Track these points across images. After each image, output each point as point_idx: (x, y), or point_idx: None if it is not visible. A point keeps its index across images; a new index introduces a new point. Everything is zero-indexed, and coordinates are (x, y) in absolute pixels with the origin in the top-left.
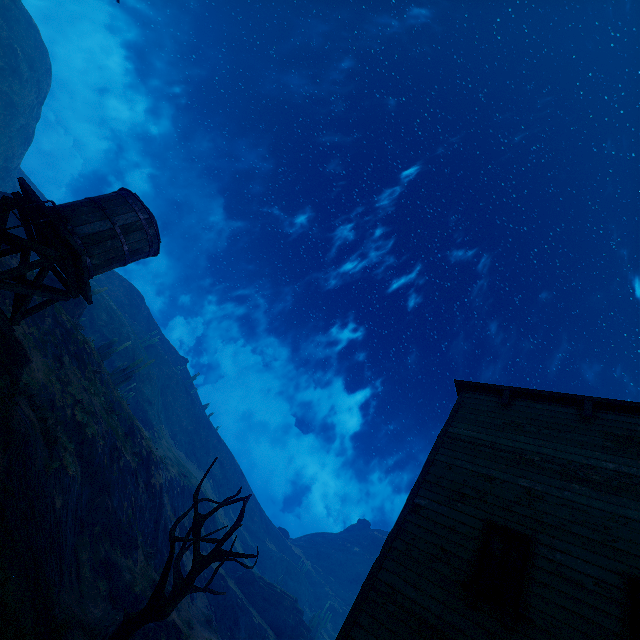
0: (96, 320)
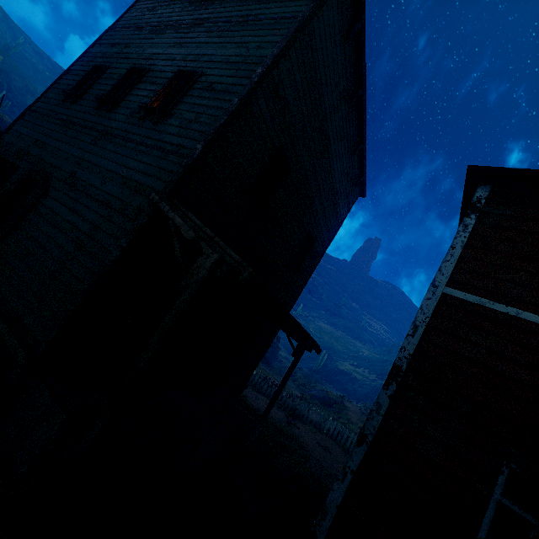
0: None
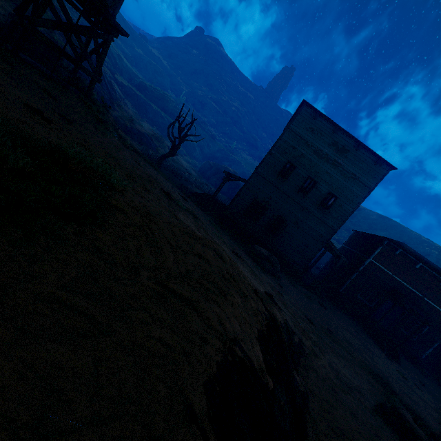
0: None
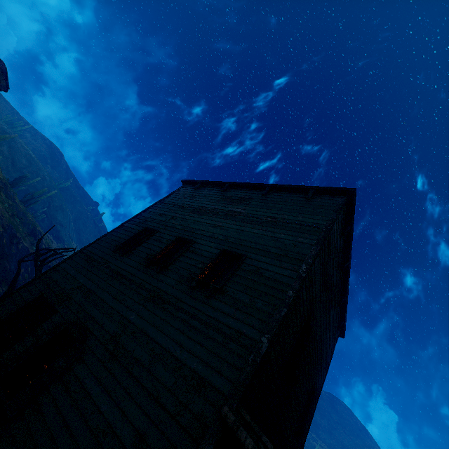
0: (17, 163)
